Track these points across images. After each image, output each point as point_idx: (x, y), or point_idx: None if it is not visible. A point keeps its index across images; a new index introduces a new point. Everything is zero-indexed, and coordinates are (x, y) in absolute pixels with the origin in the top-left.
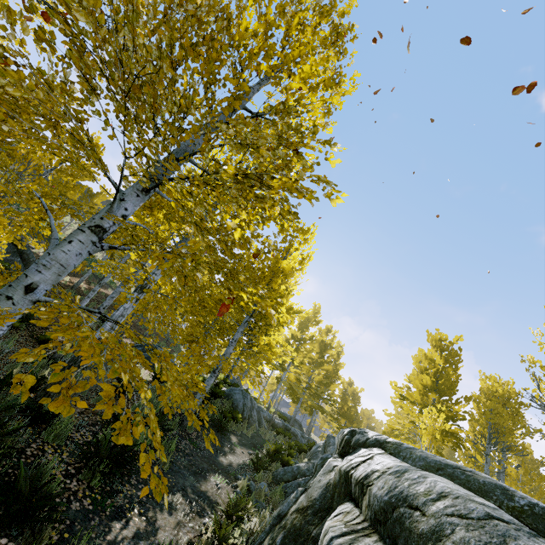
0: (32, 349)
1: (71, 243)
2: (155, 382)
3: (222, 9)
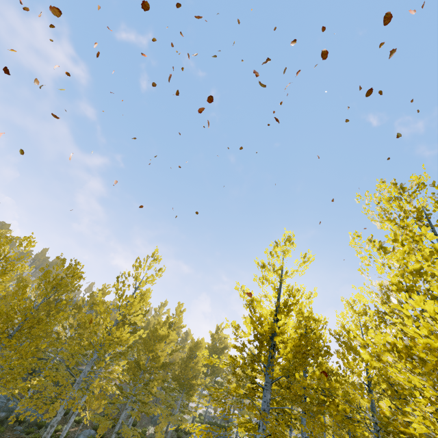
0: (110, 430)
1: (123, 413)
2: (138, 433)
3: (138, 362)
